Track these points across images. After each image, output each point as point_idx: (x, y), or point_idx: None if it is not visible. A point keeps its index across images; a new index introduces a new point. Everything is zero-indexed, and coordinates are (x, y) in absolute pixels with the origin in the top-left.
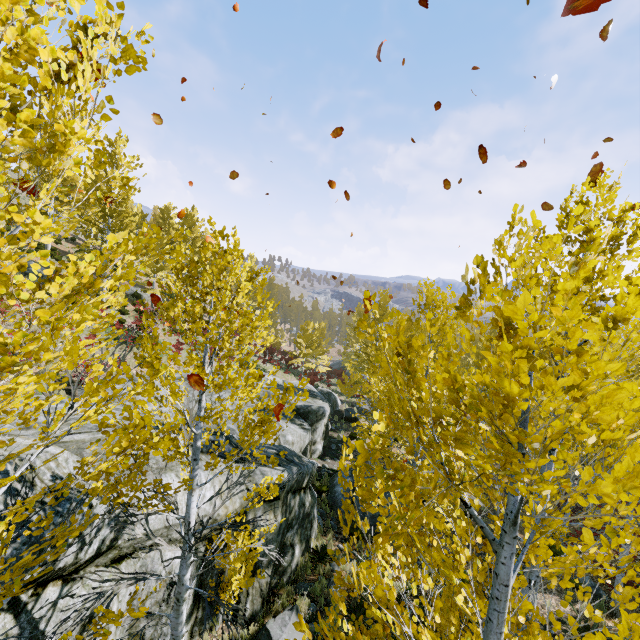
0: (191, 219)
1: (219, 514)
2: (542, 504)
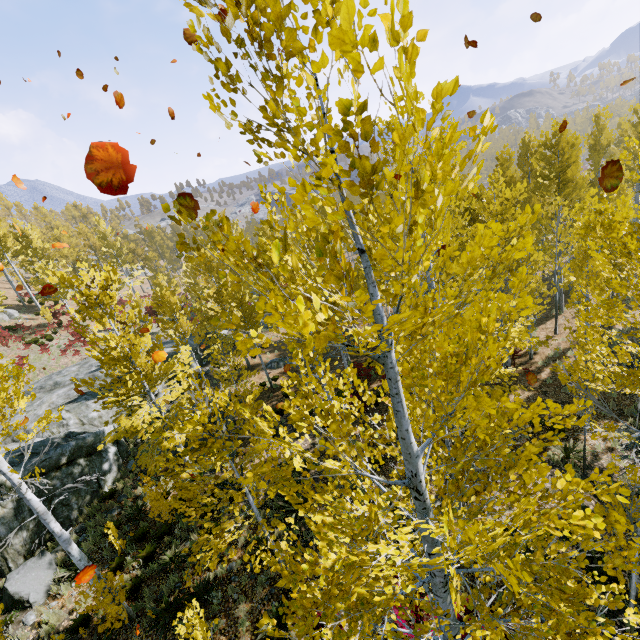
0: None
1: None
2: None
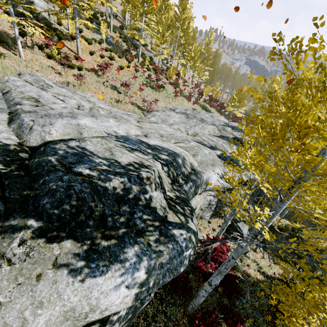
0: (185, 2)
1: (229, 185)
2: None
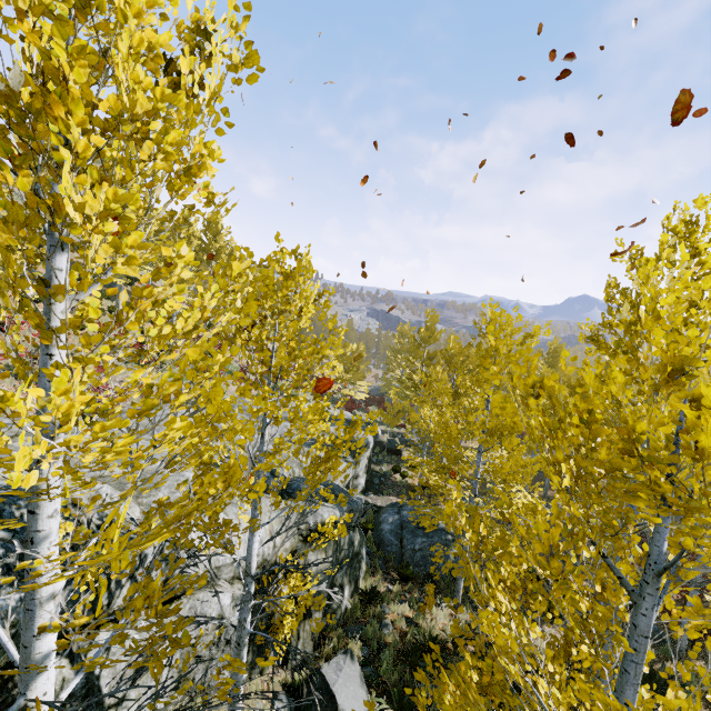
0: (215, 226)
1: (269, 554)
2: (673, 553)
